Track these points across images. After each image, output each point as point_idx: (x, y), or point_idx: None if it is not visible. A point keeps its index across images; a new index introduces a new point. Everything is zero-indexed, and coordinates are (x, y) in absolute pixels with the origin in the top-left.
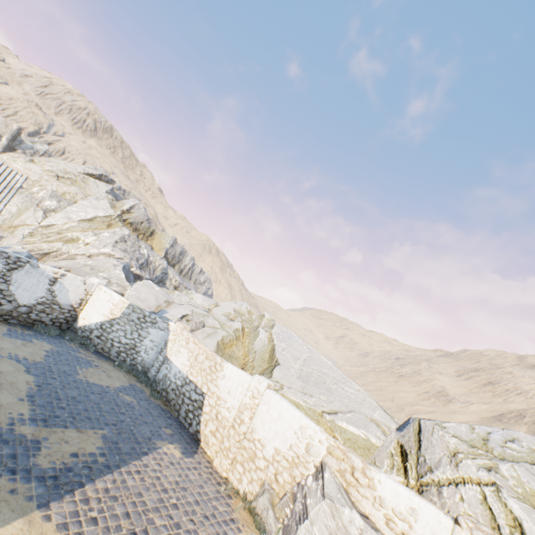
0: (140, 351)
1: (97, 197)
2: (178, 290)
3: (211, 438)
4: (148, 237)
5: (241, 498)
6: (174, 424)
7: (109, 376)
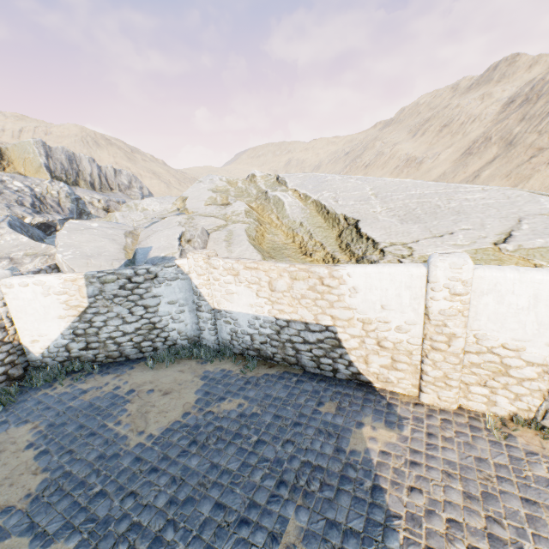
0: (166, 325)
1: None
2: (112, 211)
3: (389, 374)
4: (0, 164)
5: (514, 424)
6: (316, 387)
7: (165, 394)
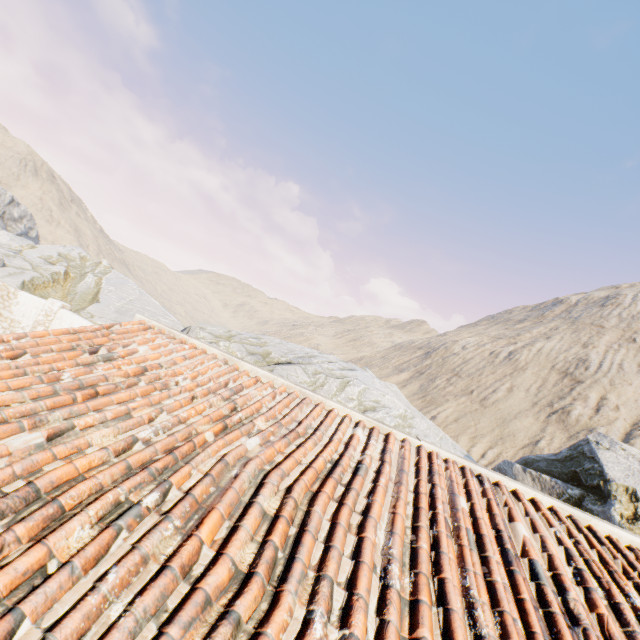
0: None
1: None
2: None
3: None
4: None
5: None
6: None
7: None
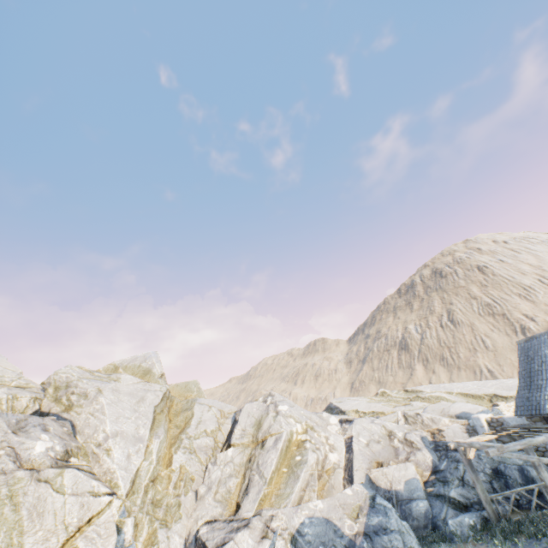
0: None
1: (87, 378)
2: None
3: None
4: None
5: None
6: None
7: None
